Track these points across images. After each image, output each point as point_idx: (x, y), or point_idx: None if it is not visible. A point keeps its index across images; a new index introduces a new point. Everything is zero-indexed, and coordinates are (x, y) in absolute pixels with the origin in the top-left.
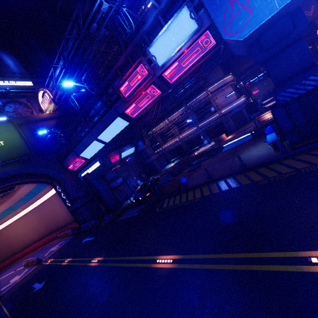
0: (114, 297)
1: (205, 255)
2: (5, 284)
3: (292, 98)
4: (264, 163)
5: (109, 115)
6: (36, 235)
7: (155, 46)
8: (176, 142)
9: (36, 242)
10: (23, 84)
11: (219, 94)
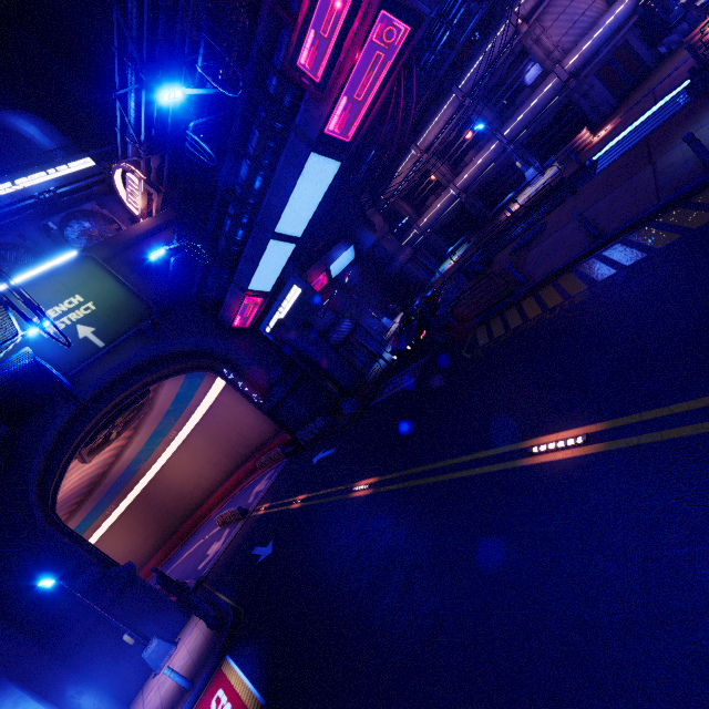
0: (450, 542)
1: (696, 400)
2: (201, 560)
3: None
4: None
5: (286, 157)
6: (217, 472)
7: None
8: (451, 201)
9: (222, 484)
10: (75, 168)
11: (551, 14)
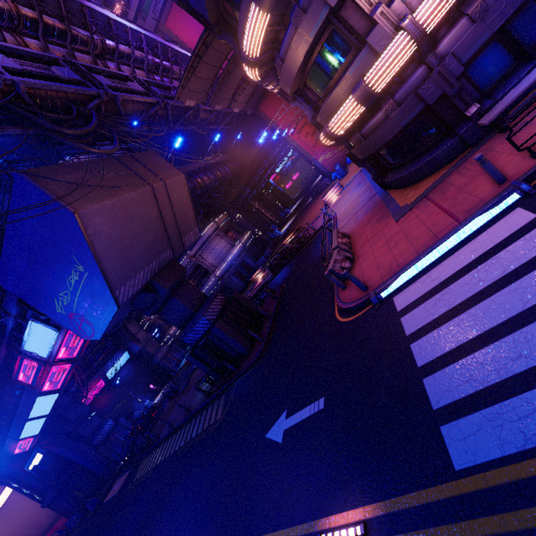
0: None
1: None
2: None
3: (196, 340)
4: (197, 411)
5: (25, 397)
6: None
7: (28, 346)
8: None
9: None
10: None
11: (205, 253)
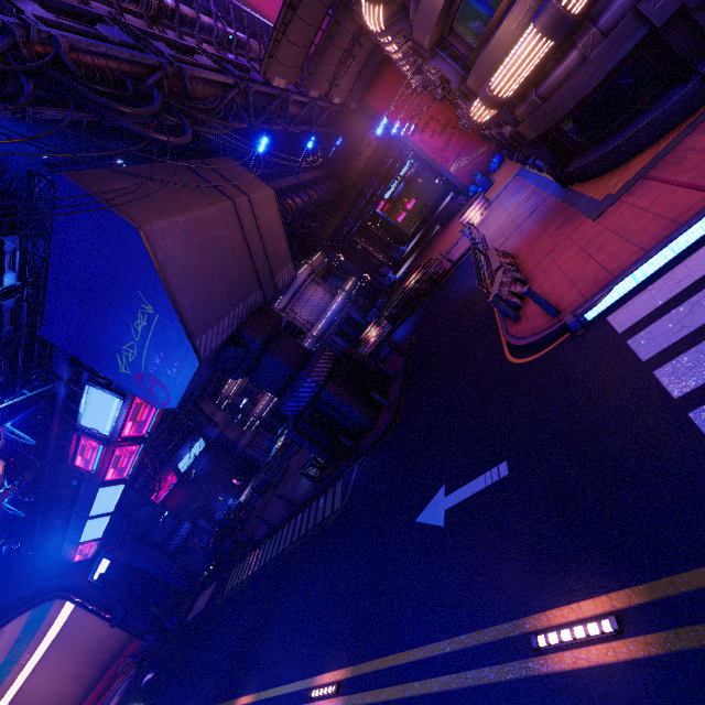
0: None
1: None
2: None
3: (299, 411)
4: (303, 503)
5: (85, 488)
6: (79, 686)
7: (86, 420)
8: (272, 399)
9: (85, 698)
10: None
11: (298, 306)
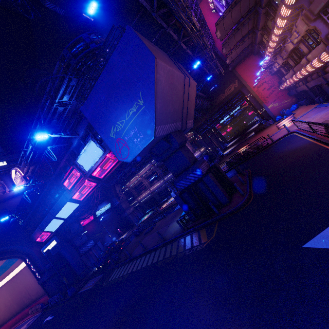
0: None
1: None
2: None
3: (185, 187)
4: (172, 239)
5: (61, 200)
6: (8, 312)
7: (80, 160)
8: (148, 194)
9: (8, 321)
10: None
11: None
